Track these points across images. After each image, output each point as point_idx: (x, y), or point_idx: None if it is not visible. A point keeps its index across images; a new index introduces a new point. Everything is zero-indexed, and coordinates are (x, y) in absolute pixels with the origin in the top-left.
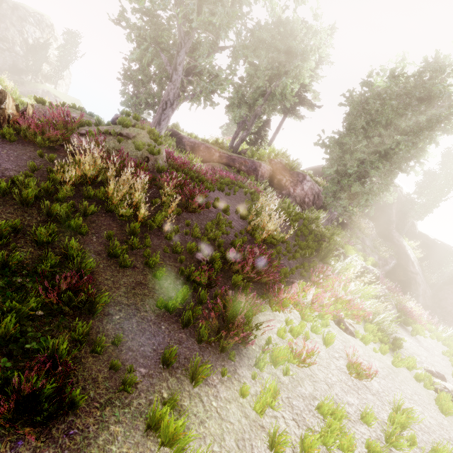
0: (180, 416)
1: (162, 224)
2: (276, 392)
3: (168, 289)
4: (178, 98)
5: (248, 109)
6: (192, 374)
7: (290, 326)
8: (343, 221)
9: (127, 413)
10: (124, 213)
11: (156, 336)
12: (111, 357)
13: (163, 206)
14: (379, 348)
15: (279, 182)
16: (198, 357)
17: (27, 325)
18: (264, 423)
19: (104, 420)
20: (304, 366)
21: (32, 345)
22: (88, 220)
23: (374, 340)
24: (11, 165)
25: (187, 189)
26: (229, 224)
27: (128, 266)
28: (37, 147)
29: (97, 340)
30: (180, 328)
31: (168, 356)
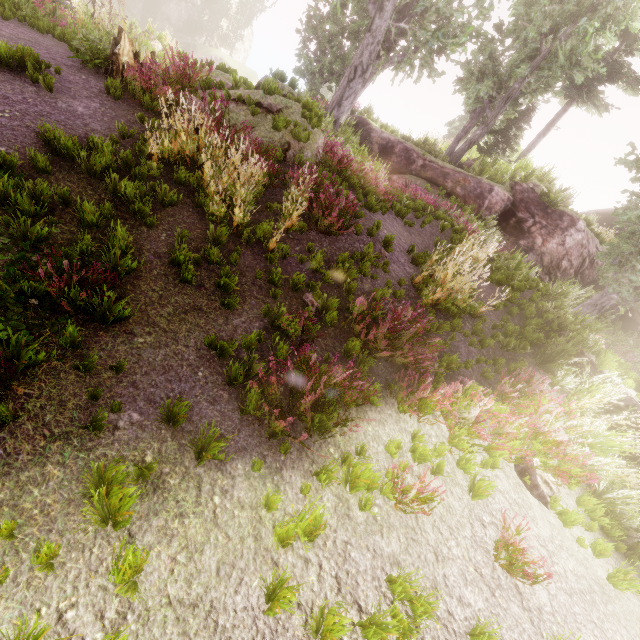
0: (153, 493)
1: (271, 239)
2: (319, 525)
3: (237, 329)
4: (377, 60)
5: (496, 86)
6: (202, 447)
7: (414, 443)
8: (631, 317)
9: (81, 458)
10: (215, 211)
11: (182, 381)
12: (101, 385)
13: (283, 215)
14: (593, 543)
15: (518, 225)
16: (215, 427)
17: (16, 311)
18: (281, 560)
19: (45, 454)
20: (404, 510)
21: (1, 334)
22: (166, 212)
23: (588, 525)
24: (101, 127)
25: (327, 196)
26: (384, 265)
27: (190, 282)
28: (145, 110)
29: (89, 356)
30: (226, 384)
31: (175, 410)
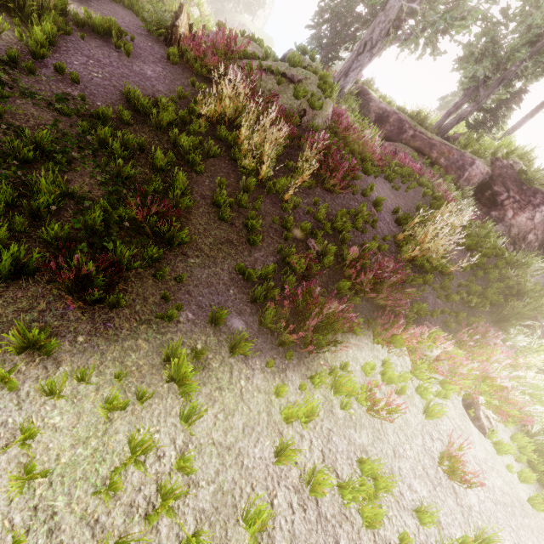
0: (202, 370)
1: (285, 192)
2: (314, 413)
3: (257, 261)
4: (385, 37)
5: (493, 67)
6: (234, 344)
7: (385, 368)
8: None
9: (158, 338)
10: (246, 165)
11: (219, 295)
12: (168, 290)
13: (296, 173)
14: (519, 471)
15: (492, 197)
16: (245, 331)
17: (115, 230)
18: (284, 432)
19: (137, 332)
20: (374, 415)
21: (109, 245)
22: (209, 162)
23: (517, 457)
24: (163, 88)
25: (334, 159)
26: (373, 222)
27: (226, 220)
28: (194, 75)
29: (162, 268)
30: (249, 302)
31: (217, 315)
